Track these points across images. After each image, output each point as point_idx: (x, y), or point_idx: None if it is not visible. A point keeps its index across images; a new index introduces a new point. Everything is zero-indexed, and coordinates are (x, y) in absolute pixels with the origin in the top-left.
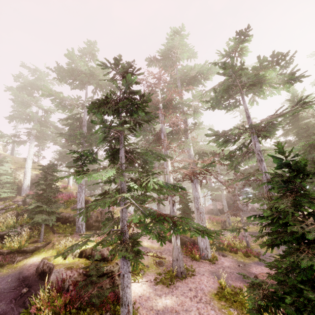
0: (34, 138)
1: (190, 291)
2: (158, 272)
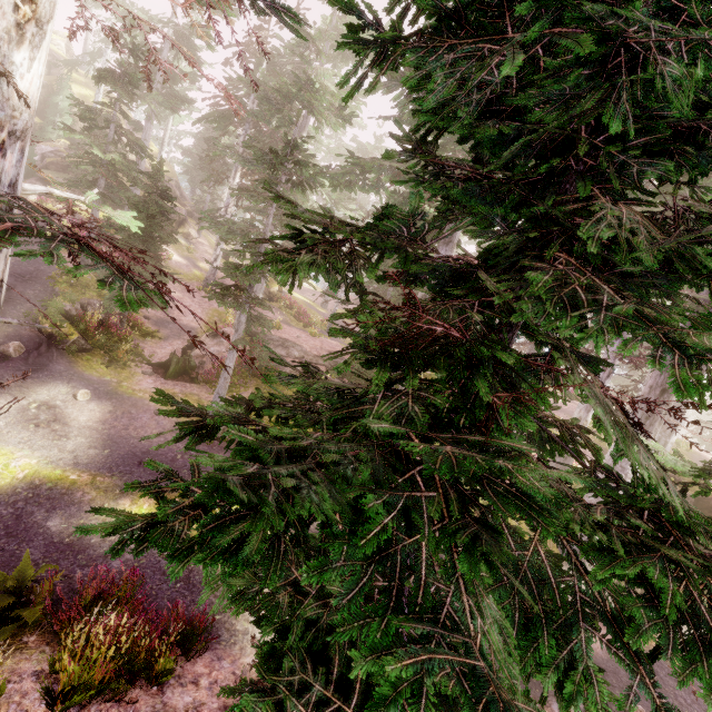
0: (109, 52)
1: (200, 300)
2: (187, 281)
